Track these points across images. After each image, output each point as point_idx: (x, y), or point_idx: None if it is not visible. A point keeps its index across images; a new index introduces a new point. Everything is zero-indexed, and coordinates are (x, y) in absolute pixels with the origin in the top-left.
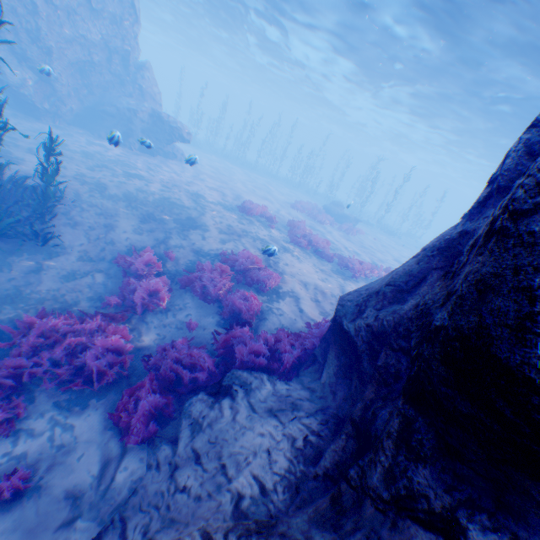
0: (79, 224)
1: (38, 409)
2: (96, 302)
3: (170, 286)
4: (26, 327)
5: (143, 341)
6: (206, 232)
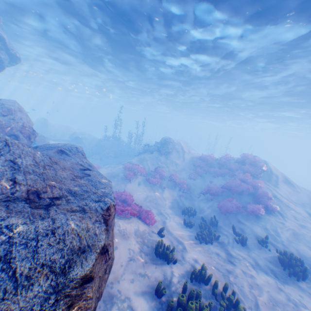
0: None
1: None
2: None
3: None
4: None
5: None
6: None
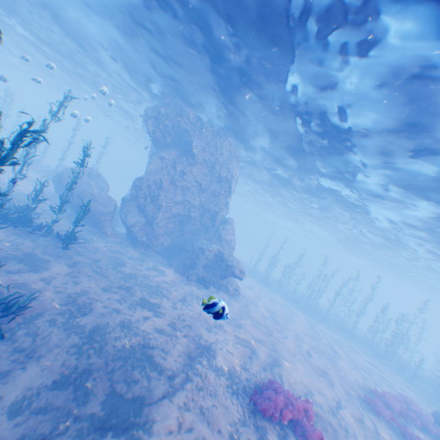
0: None
1: None
2: None
3: None
4: None
5: None
6: None
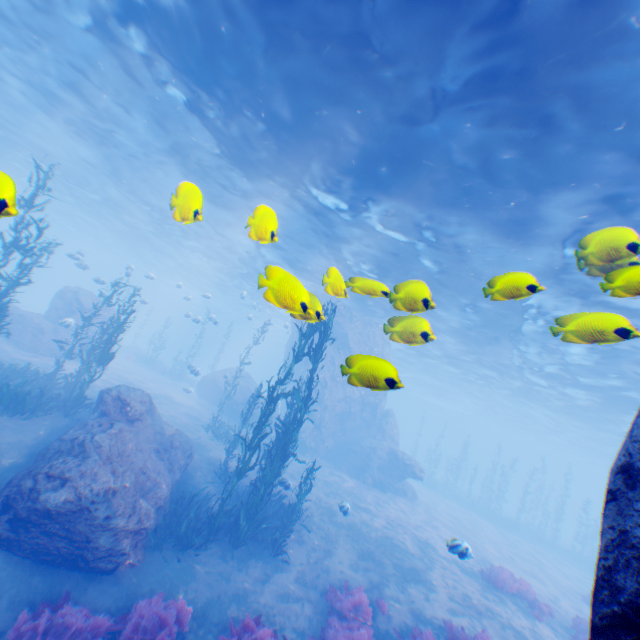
0: (305, 542)
1: None
2: (297, 634)
3: None
4: (243, 628)
5: None
6: (429, 589)
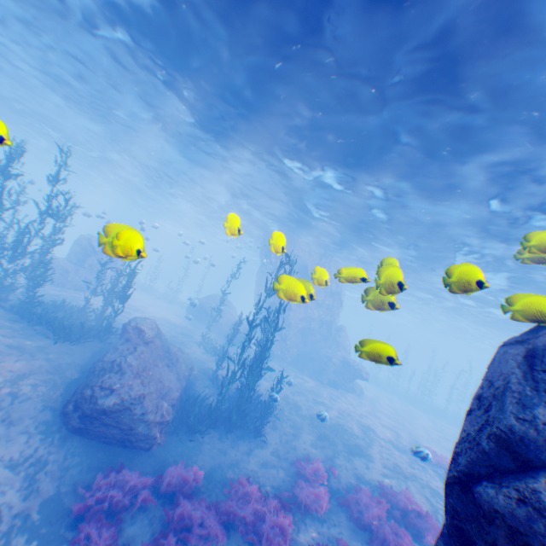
0: (278, 428)
1: (229, 545)
2: (275, 489)
3: (329, 498)
4: (238, 484)
5: (299, 535)
6: (369, 460)
